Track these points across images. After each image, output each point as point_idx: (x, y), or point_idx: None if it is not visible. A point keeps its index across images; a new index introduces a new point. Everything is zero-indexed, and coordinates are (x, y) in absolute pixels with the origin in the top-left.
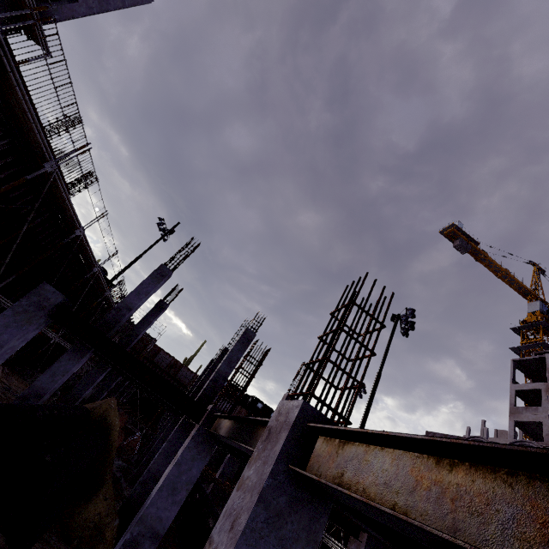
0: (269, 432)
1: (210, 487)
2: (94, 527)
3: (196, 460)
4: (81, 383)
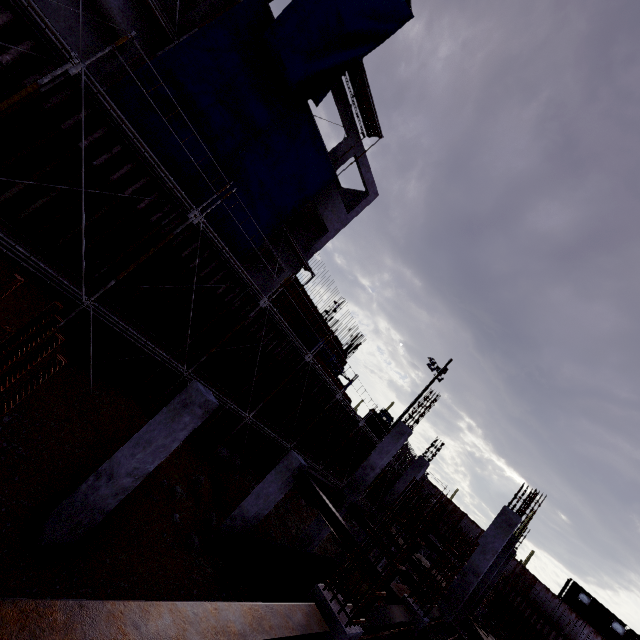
0: None
1: None
2: None
3: None
4: None
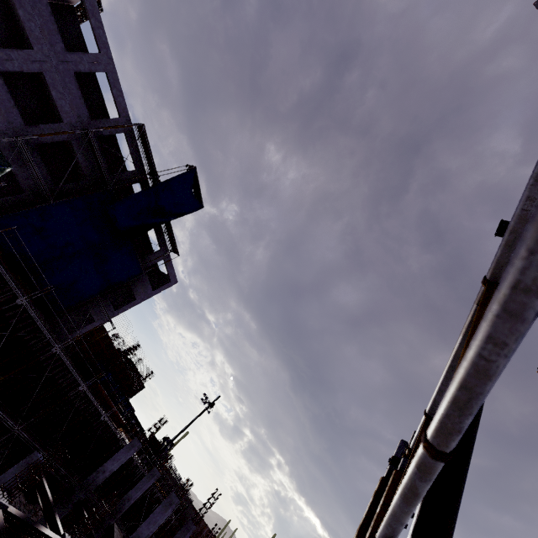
0: None
1: None
2: None
3: None
4: None
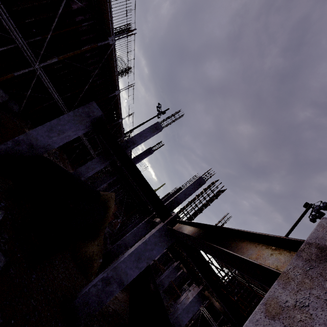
0: (326, 252)
1: (150, 263)
2: (89, 258)
3: (157, 245)
4: (100, 180)
